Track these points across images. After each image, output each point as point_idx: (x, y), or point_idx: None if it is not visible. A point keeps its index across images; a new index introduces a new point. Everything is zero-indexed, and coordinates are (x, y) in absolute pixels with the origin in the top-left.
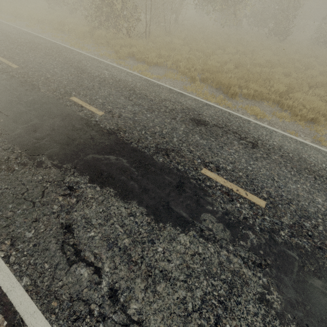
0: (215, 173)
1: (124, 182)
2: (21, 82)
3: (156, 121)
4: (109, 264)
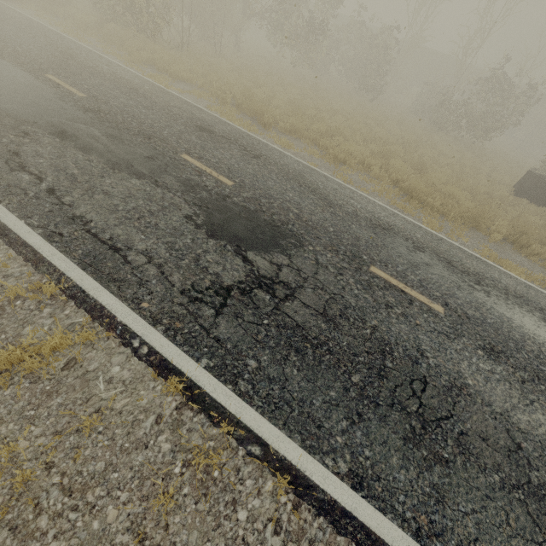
0: (196, 160)
1: (90, 143)
2: None
3: (150, 117)
4: (53, 178)
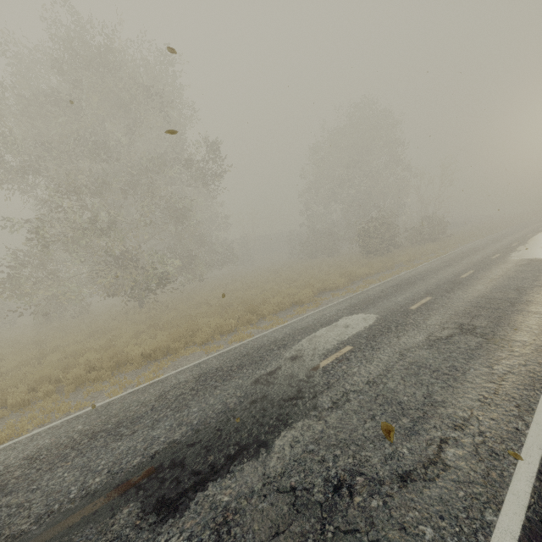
0: None
1: None
2: None
3: None
4: None
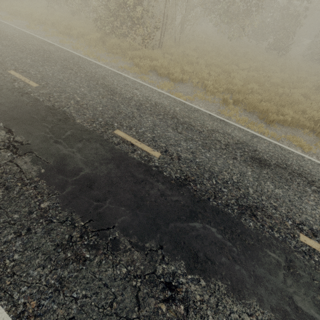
0: (315, 240)
1: (229, 267)
2: (48, 107)
3: (219, 164)
4: None
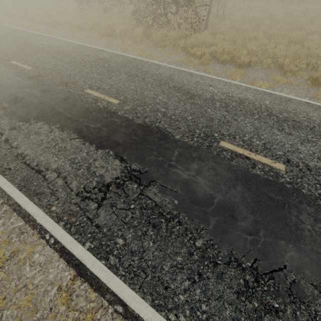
0: None
1: None
2: (141, 126)
3: None
4: None
